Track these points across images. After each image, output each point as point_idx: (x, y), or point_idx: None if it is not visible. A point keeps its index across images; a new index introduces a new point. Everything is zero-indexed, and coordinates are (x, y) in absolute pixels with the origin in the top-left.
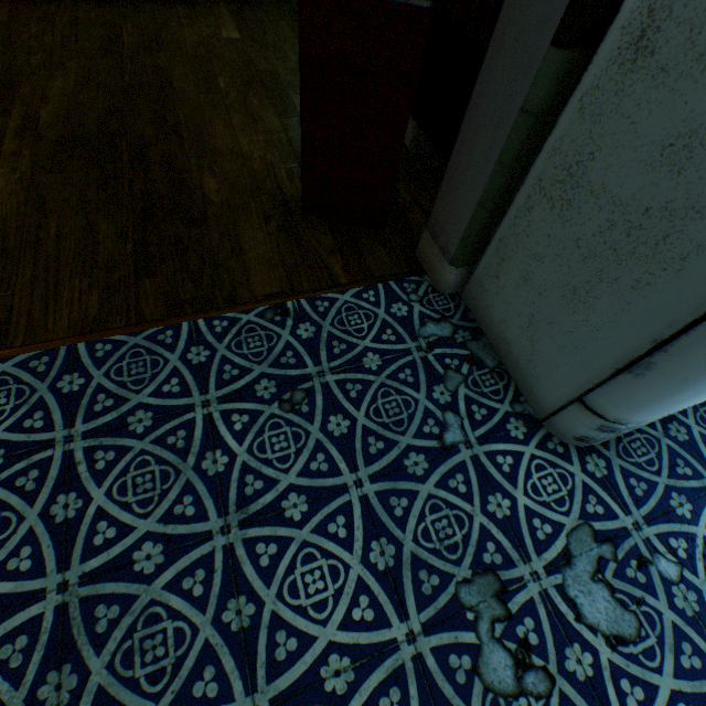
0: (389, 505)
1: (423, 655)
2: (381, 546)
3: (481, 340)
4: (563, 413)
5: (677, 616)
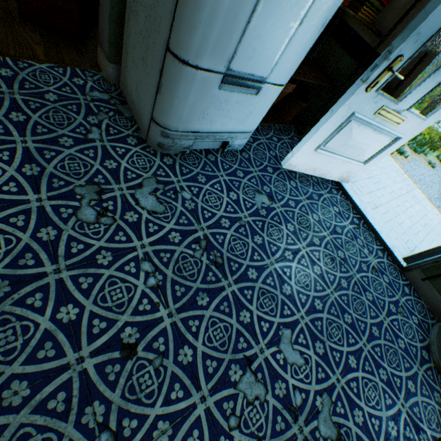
0: (43, 154)
1: (45, 207)
2: (32, 167)
3: (126, 106)
4: (150, 130)
5: (185, 209)
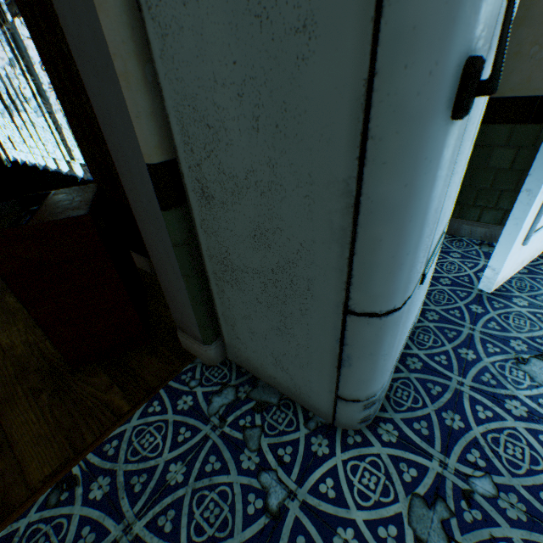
0: None
1: None
2: None
3: (259, 384)
4: (338, 410)
5: (520, 528)
